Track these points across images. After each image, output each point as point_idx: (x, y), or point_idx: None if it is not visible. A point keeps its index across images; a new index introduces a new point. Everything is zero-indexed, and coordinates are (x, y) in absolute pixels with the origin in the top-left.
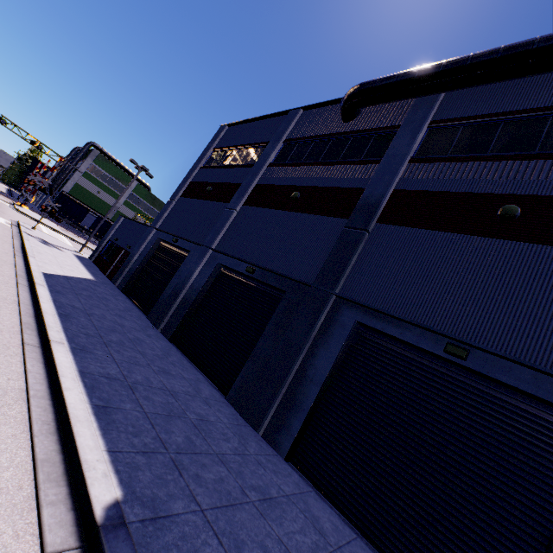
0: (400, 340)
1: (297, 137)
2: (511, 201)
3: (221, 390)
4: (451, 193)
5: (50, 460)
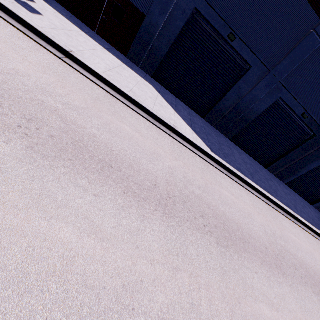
0: None
1: None
2: None
3: (260, 163)
4: None
5: None
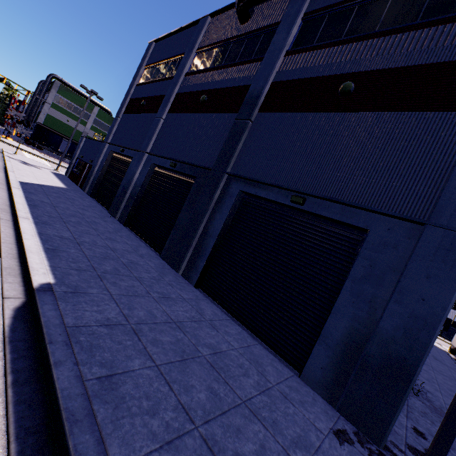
0: (266, 199)
1: (206, 45)
2: (350, 79)
3: (159, 252)
4: (311, 78)
5: (12, 268)
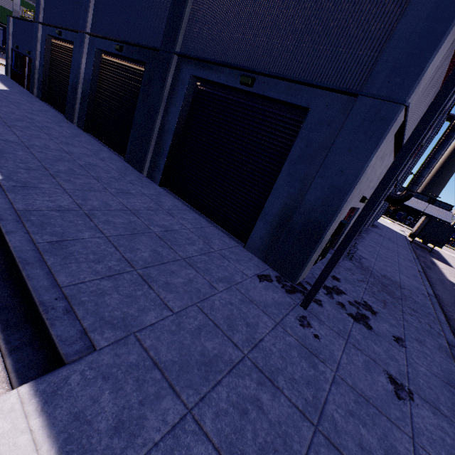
0: (218, 83)
1: None
2: None
3: (124, 157)
4: None
5: None
